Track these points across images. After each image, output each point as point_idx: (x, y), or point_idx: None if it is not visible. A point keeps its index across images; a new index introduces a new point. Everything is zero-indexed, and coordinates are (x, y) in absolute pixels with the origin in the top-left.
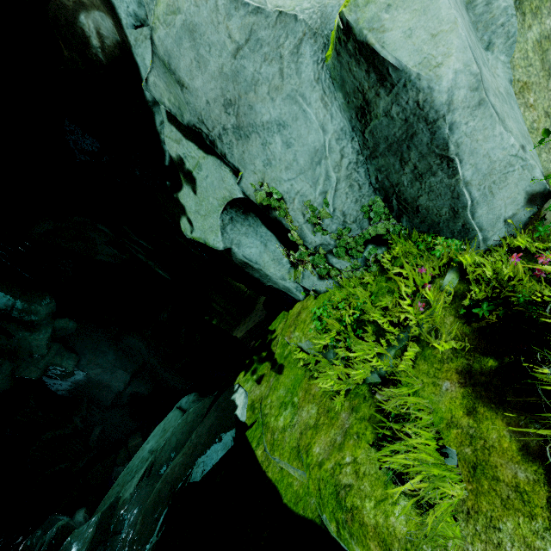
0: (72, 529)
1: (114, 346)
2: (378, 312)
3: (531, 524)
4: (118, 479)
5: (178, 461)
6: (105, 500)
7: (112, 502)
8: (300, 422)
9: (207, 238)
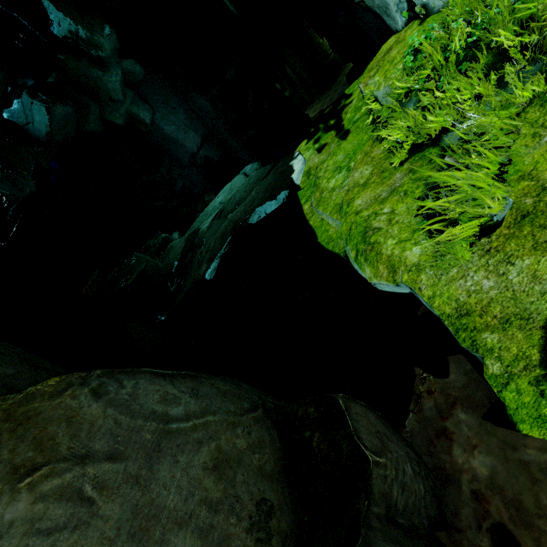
0: (172, 241)
1: (184, 104)
2: (512, 27)
3: None
4: (198, 218)
5: (240, 209)
6: (190, 229)
7: (194, 230)
8: (350, 181)
9: None
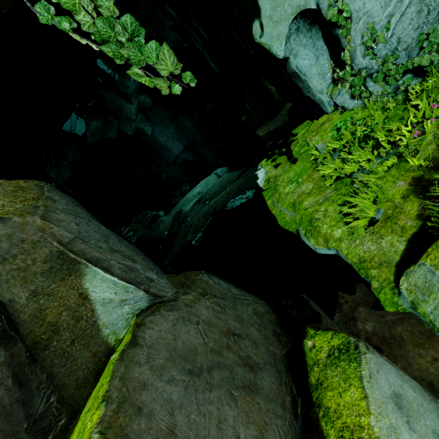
0: (160, 217)
1: (174, 123)
2: (383, 132)
3: (399, 238)
4: (180, 202)
5: (218, 199)
6: (174, 209)
7: (179, 210)
8: (299, 190)
9: (272, 46)
